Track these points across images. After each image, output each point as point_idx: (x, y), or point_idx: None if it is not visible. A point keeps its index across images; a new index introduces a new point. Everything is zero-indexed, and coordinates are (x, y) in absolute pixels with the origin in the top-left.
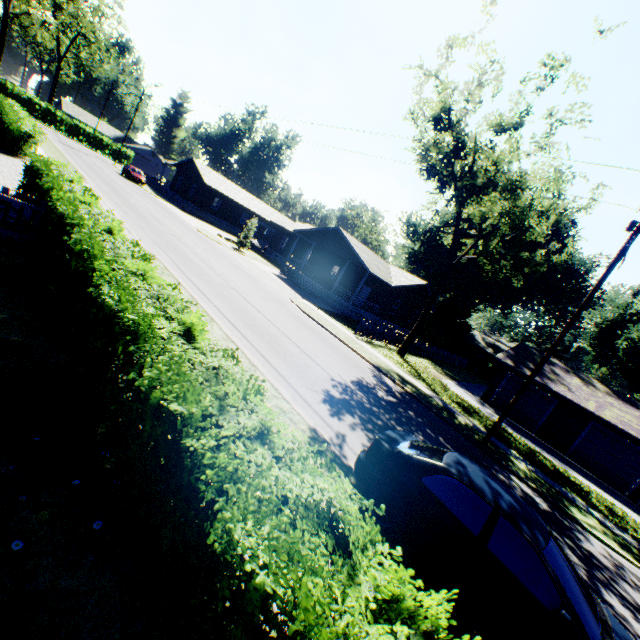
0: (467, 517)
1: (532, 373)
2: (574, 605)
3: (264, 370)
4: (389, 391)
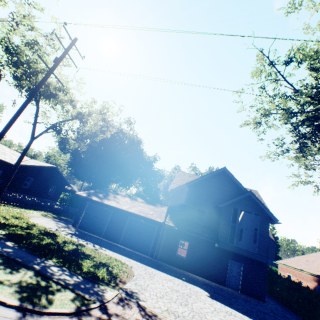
0: None
1: None
2: None
3: None
4: None
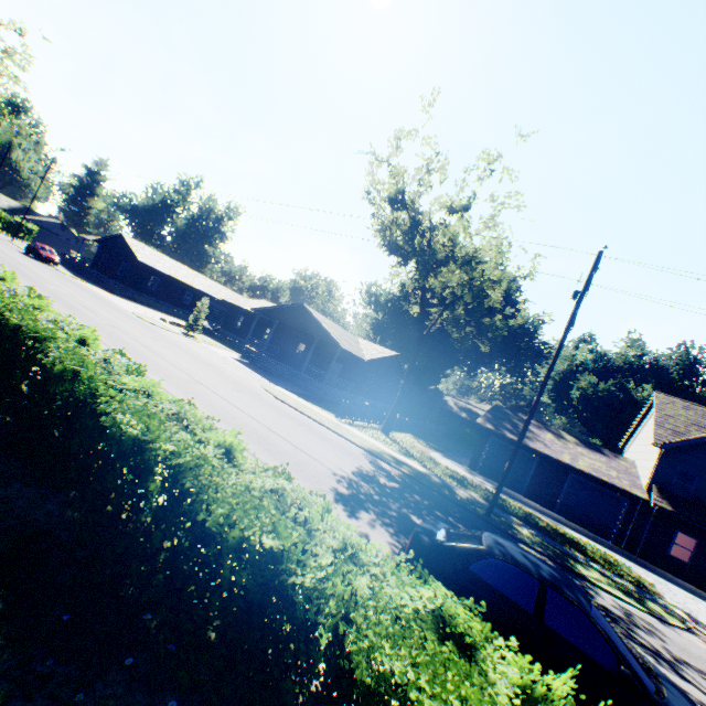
0: (519, 596)
1: (520, 436)
2: (627, 658)
3: None
4: (389, 476)
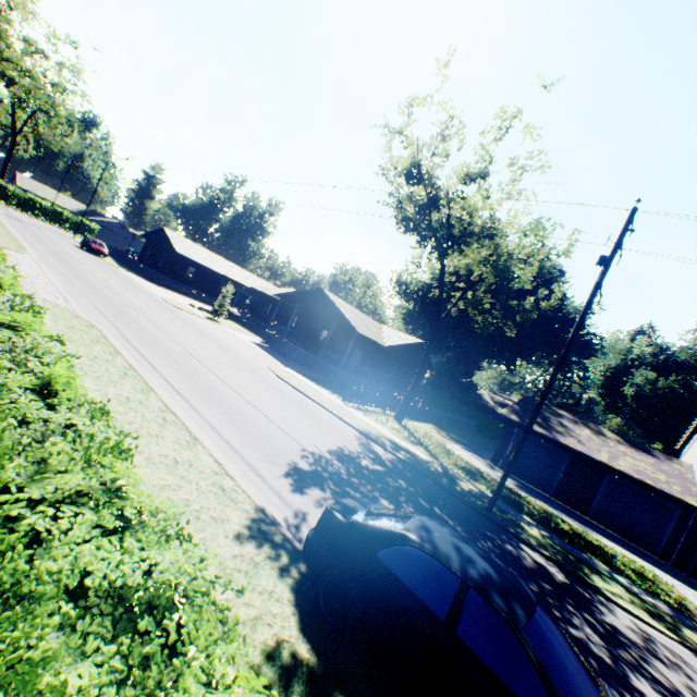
0: (431, 596)
1: (529, 422)
2: None
3: (210, 443)
4: (377, 459)
